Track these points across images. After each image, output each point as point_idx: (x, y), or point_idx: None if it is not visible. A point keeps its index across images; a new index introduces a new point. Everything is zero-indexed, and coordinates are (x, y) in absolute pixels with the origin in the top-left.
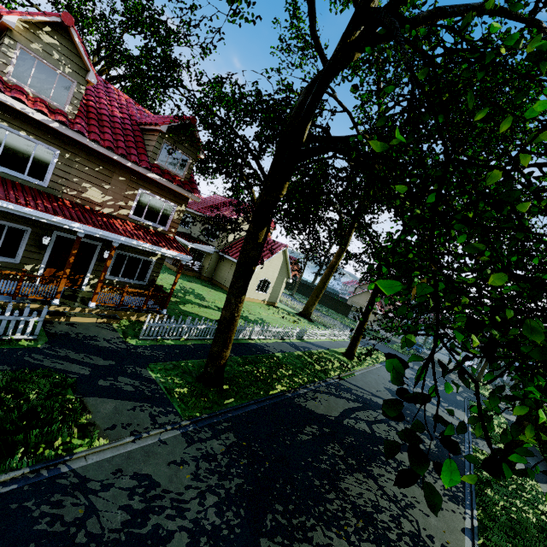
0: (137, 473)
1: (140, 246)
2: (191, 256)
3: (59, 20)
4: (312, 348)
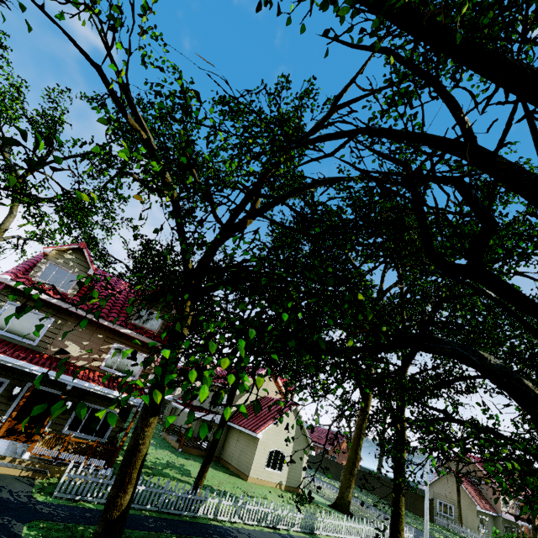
0: None
1: (92, 389)
2: None
3: (78, 246)
4: None
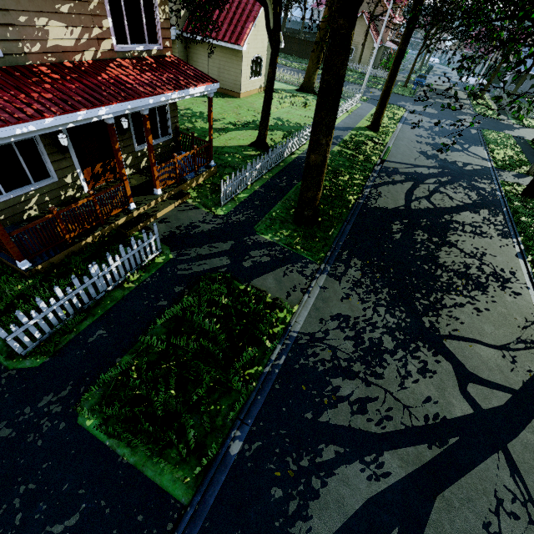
0: (331, 316)
1: (169, 100)
2: (217, 83)
3: None
4: (341, 135)
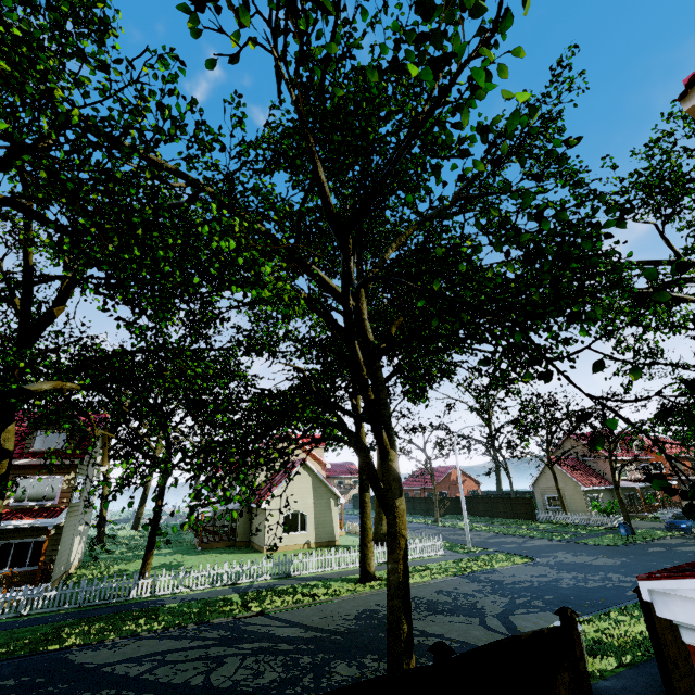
0: None
1: None
2: (55, 518)
3: None
4: (285, 584)
